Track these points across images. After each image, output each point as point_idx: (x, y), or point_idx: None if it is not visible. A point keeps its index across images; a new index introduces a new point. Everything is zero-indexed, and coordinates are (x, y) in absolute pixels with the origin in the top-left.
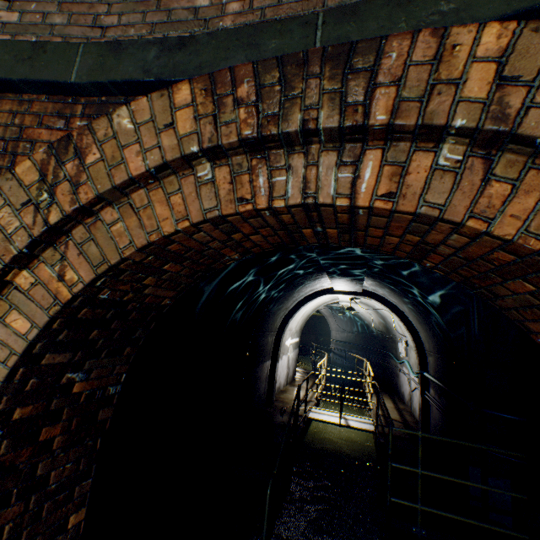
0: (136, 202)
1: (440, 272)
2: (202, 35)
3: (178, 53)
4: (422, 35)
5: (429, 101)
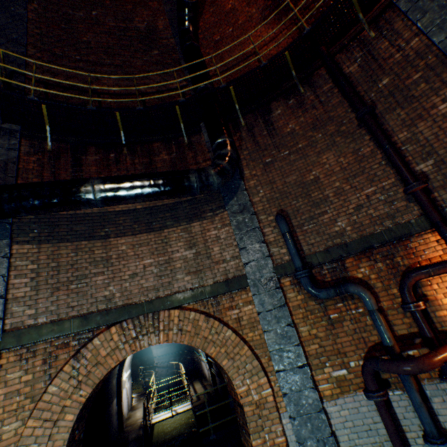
0: (102, 361)
1: None
2: (113, 309)
3: (107, 316)
4: (166, 311)
5: (170, 324)
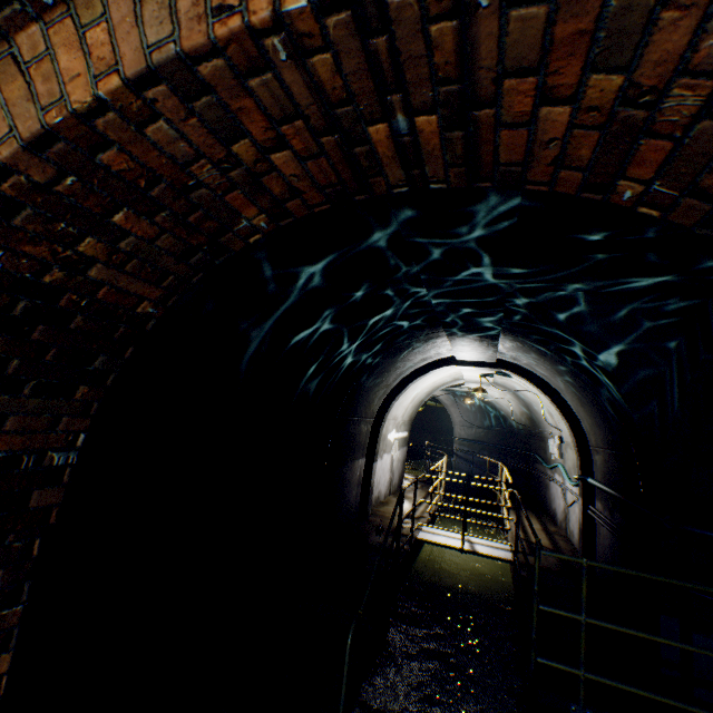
0: (24, 53)
1: (653, 212)
2: None
3: None
4: None
5: None
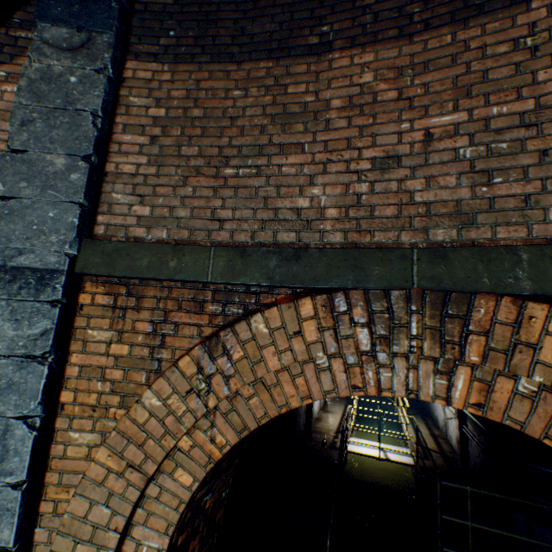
0: (267, 381)
1: None
2: (313, 250)
3: (295, 263)
4: (504, 300)
5: (513, 355)
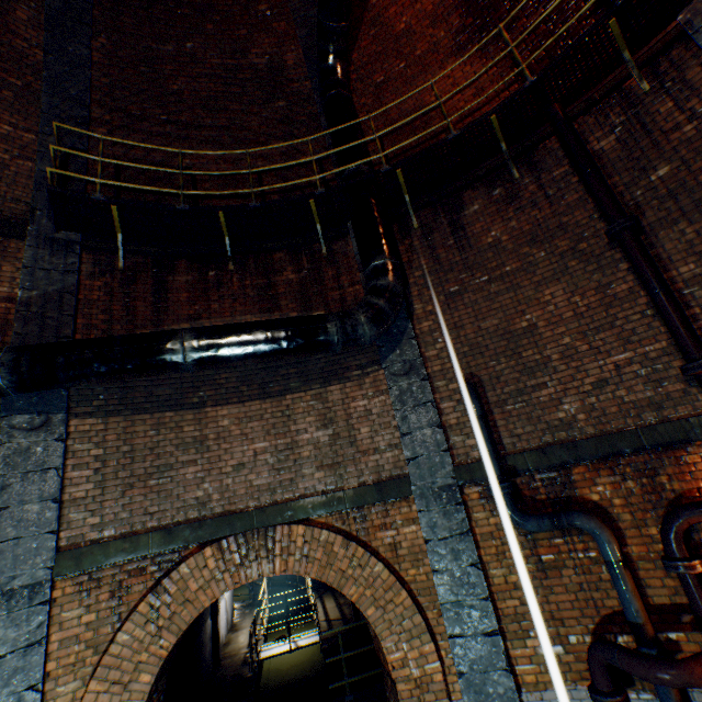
0: (191, 597)
1: None
2: (209, 520)
3: (200, 529)
4: (285, 525)
5: (290, 546)
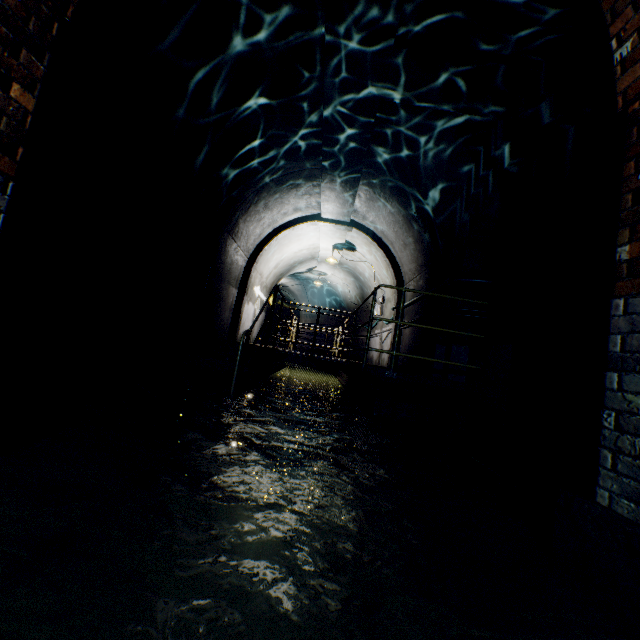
0: None
1: None
2: None
3: None
4: None
5: None
